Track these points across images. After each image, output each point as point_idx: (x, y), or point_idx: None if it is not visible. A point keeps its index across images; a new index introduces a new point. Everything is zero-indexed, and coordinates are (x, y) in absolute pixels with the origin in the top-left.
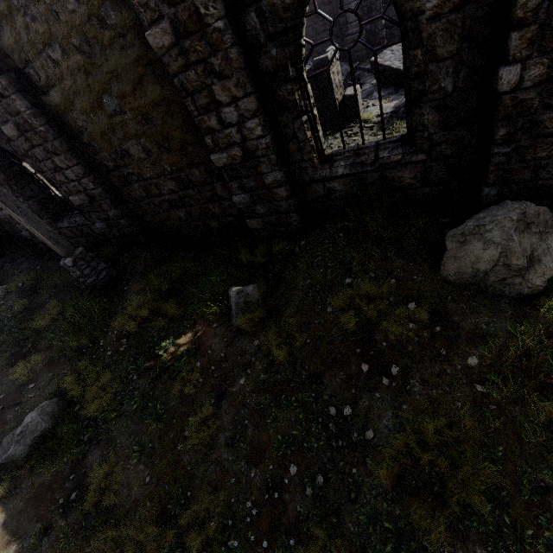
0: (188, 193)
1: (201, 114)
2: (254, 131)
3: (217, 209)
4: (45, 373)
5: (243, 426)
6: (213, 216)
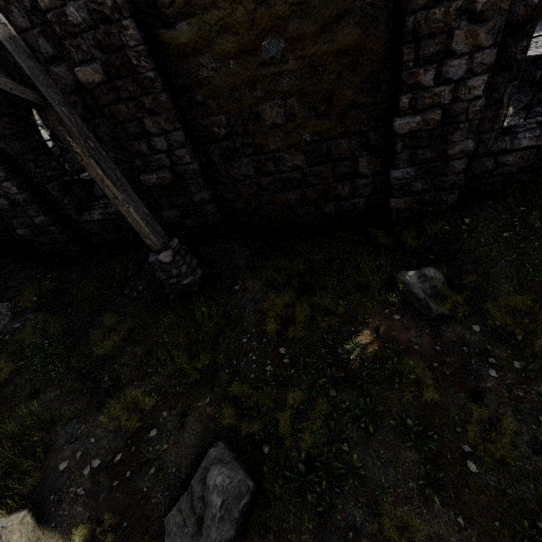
0: (317, 171)
1: (418, 66)
2: (473, 91)
3: (345, 189)
4: (163, 412)
5: (538, 424)
6: (335, 198)
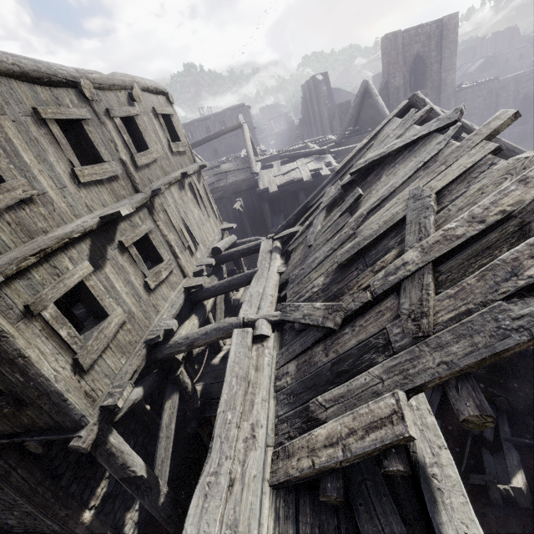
0: None
1: None
2: None
3: None
4: None
5: None
6: None
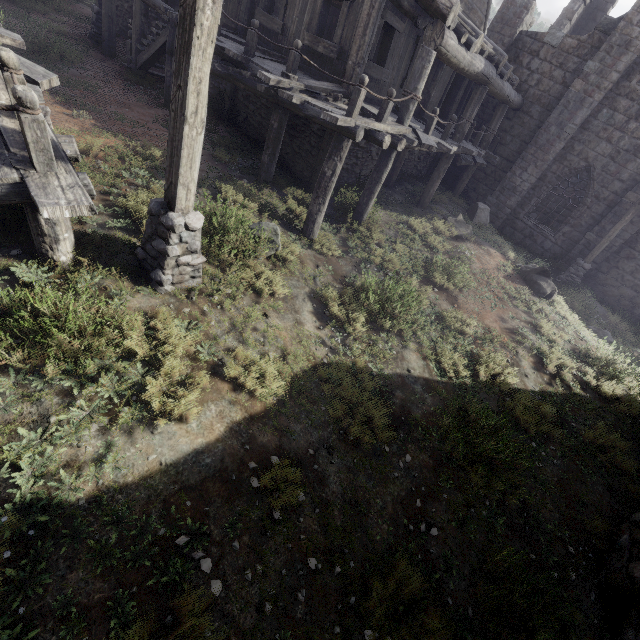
0: None
1: None
2: None
3: None
4: None
5: None
6: None
